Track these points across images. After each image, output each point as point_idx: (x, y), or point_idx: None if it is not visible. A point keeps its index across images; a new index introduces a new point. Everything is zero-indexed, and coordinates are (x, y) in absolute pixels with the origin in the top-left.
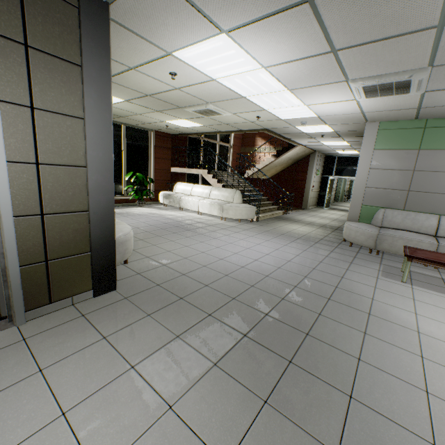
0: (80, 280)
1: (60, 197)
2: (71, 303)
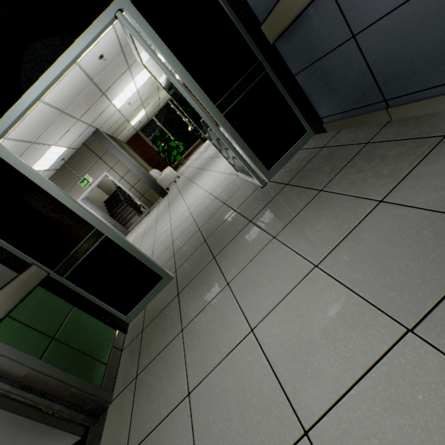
0: (155, 196)
1: (133, 181)
2: (158, 203)
